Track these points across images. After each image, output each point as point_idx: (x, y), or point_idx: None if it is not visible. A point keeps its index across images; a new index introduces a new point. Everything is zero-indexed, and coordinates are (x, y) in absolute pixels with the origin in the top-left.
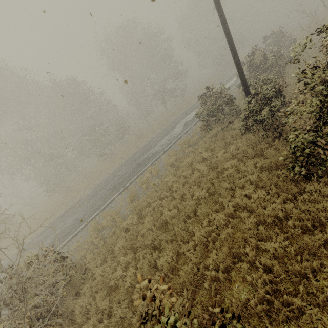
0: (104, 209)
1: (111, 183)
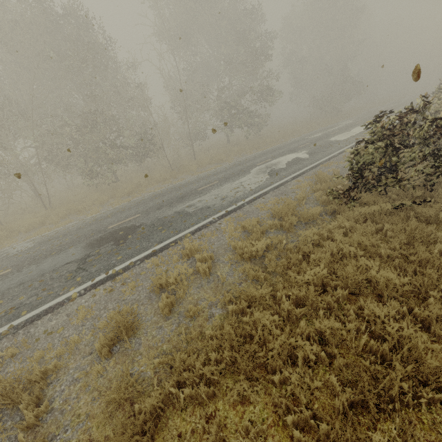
0: (25, 327)
1: (83, 245)
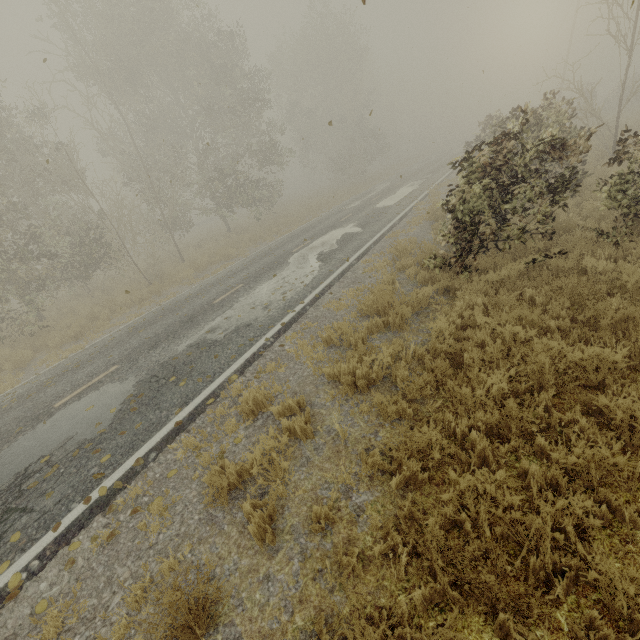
0: None
1: (3, 457)
